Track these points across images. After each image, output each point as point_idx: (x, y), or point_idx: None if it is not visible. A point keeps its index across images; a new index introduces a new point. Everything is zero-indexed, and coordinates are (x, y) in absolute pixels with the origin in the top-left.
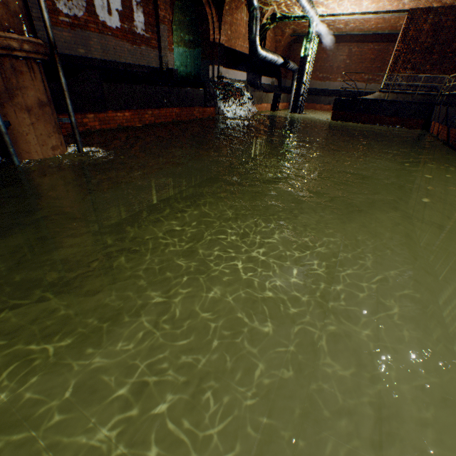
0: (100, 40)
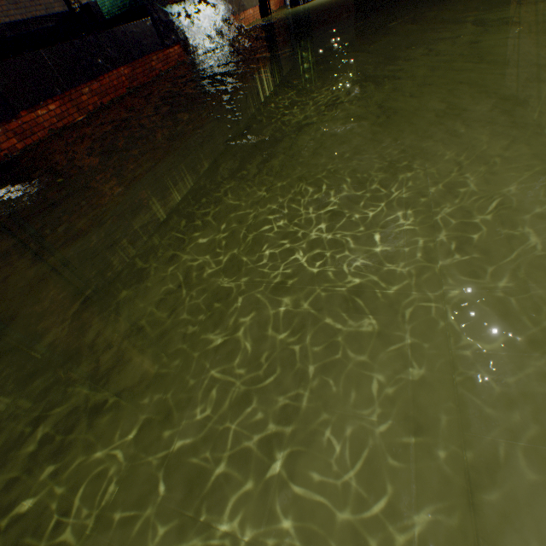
0: None
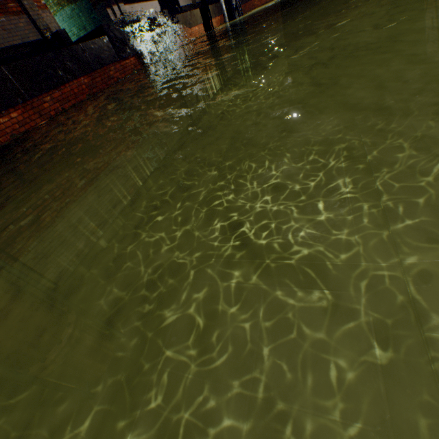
0: None
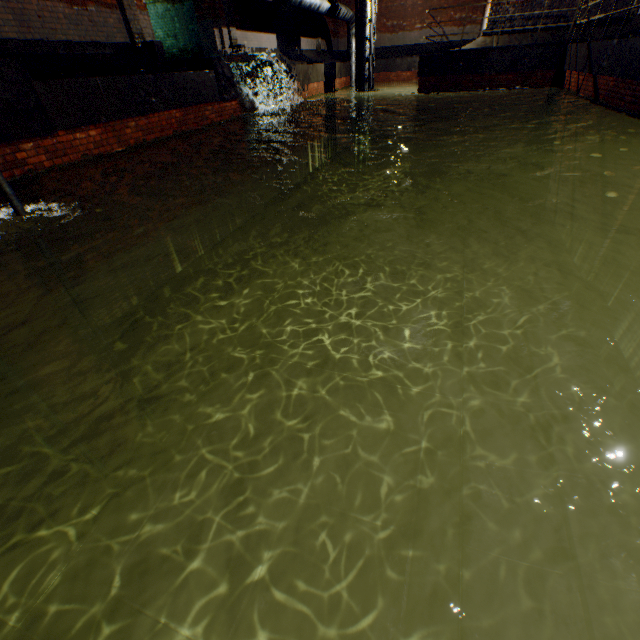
0: (7, 3)
